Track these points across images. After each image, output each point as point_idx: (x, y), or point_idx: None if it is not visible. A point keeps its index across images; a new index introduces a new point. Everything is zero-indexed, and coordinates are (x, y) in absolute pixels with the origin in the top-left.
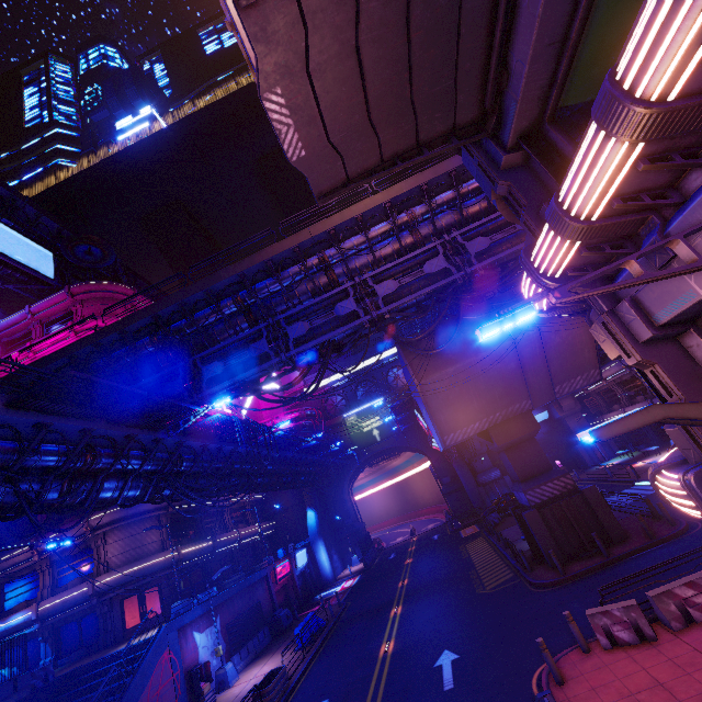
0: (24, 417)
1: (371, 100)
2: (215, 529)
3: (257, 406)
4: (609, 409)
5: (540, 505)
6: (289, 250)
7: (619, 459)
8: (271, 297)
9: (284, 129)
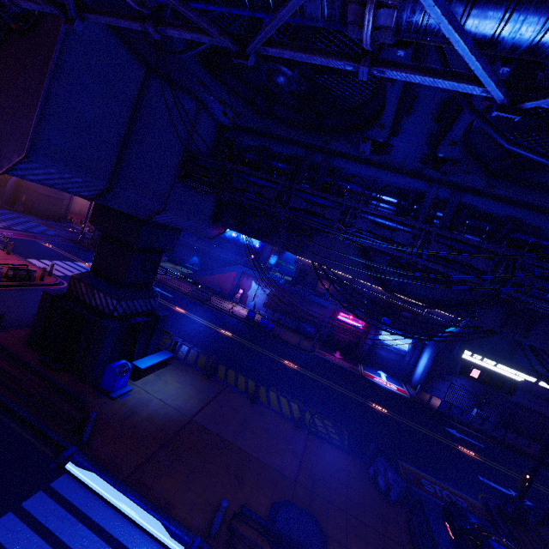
0: None
1: None
2: None
3: None
4: None
5: None
6: None
7: None
8: None
9: None
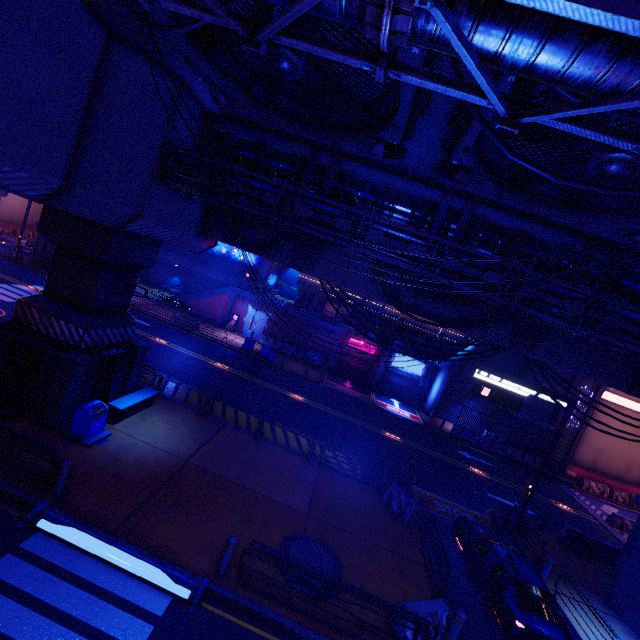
0: None
1: None
2: None
3: None
4: None
5: None
6: None
7: None
8: None
9: None
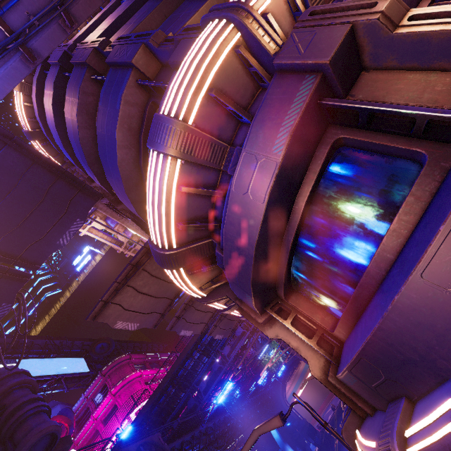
0: (169, 447)
1: (232, 319)
2: None
3: None
4: None
5: None
6: (209, 322)
7: None
8: (211, 344)
9: (219, 337)
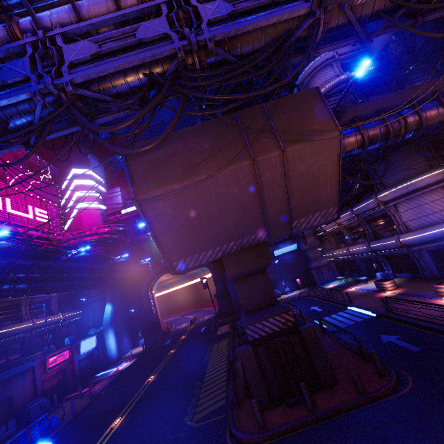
0: None
1: None
2: (7, 320)
3: (79, 219)
4: (337, 246)
5: (258, 340)
6: None
7: (338, 282)
8: None
9: None
